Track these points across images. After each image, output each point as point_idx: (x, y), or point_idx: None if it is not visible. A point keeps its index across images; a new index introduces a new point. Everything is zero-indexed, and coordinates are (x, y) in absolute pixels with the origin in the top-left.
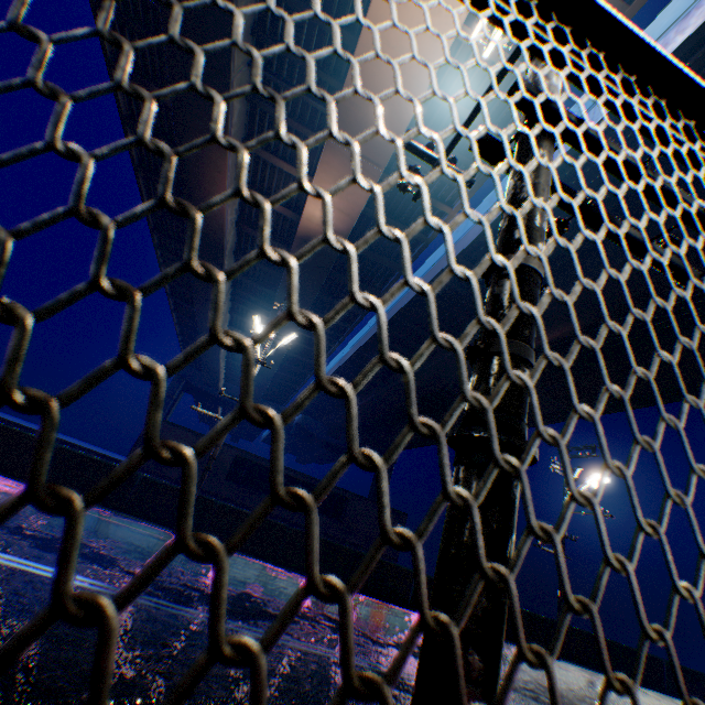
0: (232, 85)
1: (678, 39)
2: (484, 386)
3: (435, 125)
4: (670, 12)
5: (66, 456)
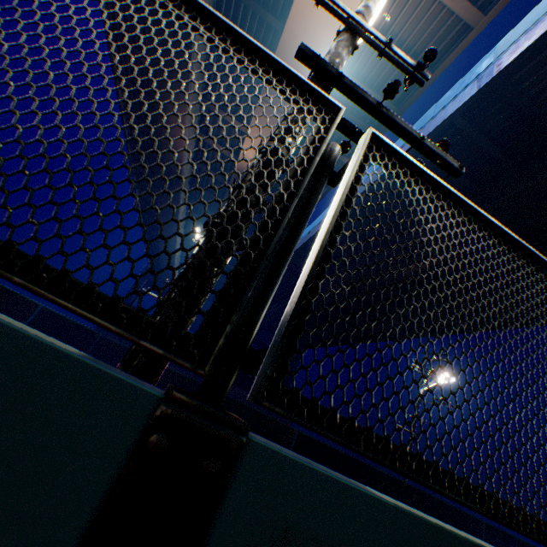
0: (193, 54)
1: (525, 44)
2: (227, 203)
3: (341, 96)
4: (524, 24)
5: (49, 315)
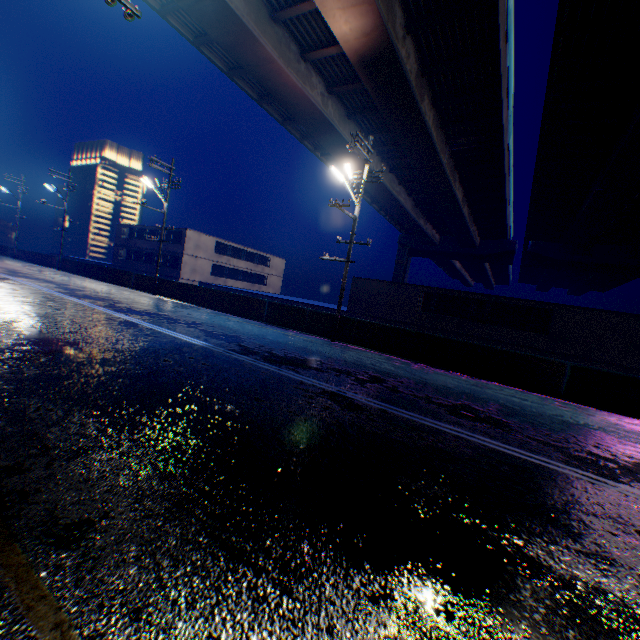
0: None
1: None
2: None
3: None
4: None
5: (273, 306)
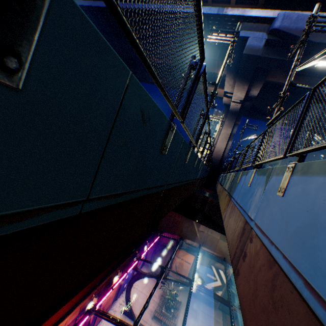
0: None
1: (236, 12)
2: None
3: None
4: None
5: None
